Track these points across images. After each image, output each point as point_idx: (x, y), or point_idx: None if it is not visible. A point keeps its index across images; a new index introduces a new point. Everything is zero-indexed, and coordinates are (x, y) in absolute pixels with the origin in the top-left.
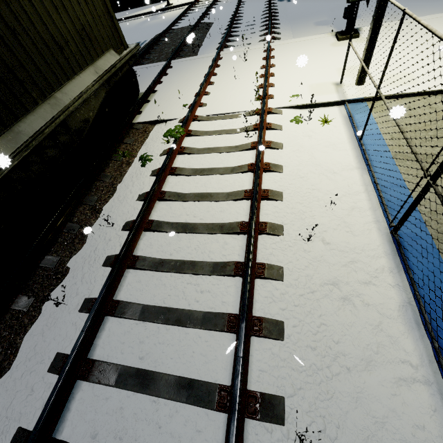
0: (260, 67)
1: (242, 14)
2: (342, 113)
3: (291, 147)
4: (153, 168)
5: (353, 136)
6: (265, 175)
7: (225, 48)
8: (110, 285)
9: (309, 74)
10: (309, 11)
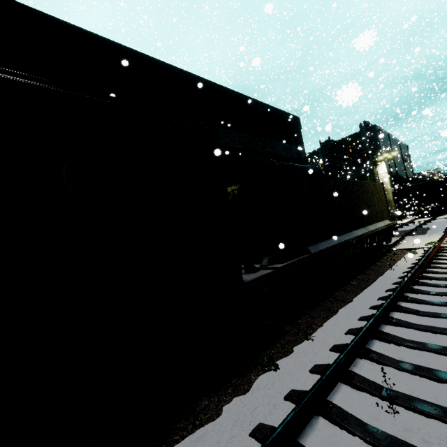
0: None
1: None
2: None
3: None
4: (419, 255)
5: None
6: None
7: None
8: (419, 266)
9: None
10: None
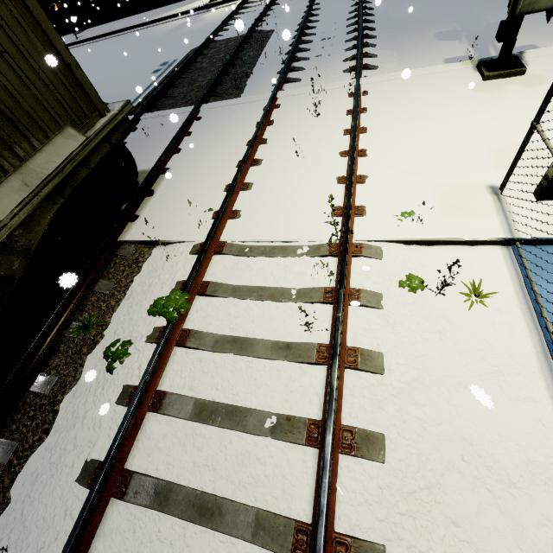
0: (342, 132)
1: (317, 17)
2: (511, 272)
3: (401, 369)
4: (126, 377)
5: (544, 350)
6: (344, 466)
7: (287, 84)
8: None
9: (433, 158)
10: (424, 11)
